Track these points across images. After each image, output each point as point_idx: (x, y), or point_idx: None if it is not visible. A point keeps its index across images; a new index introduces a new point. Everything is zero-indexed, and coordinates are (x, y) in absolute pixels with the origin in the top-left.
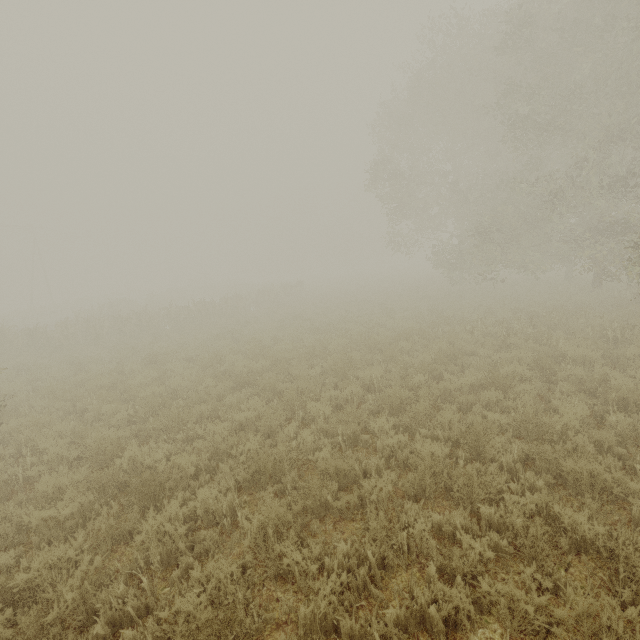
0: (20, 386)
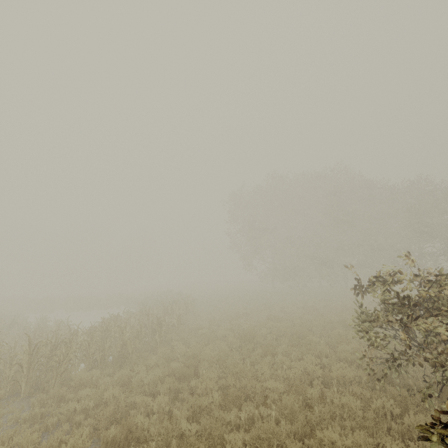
0: (307, 366)
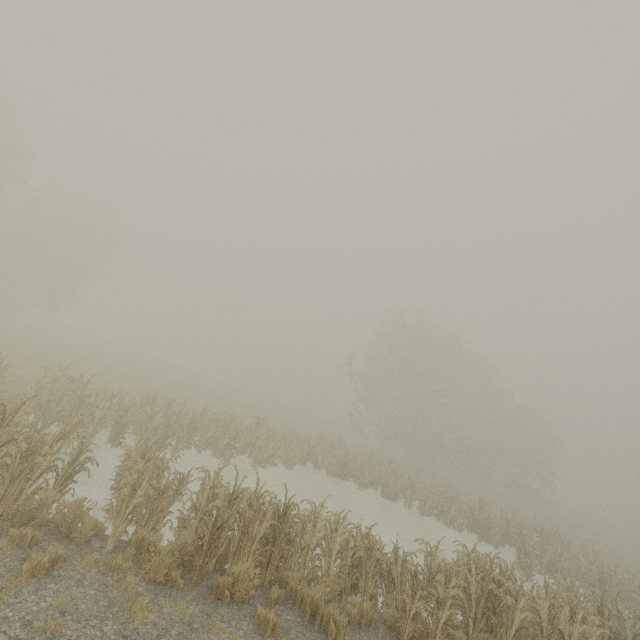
0: None
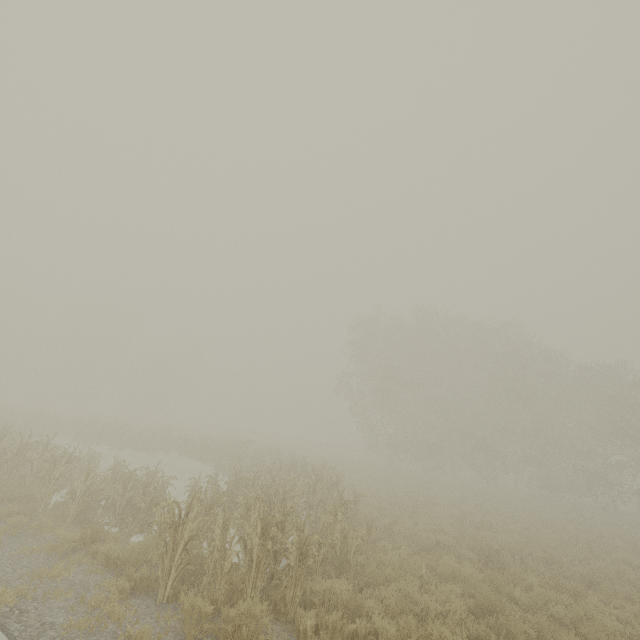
0: None
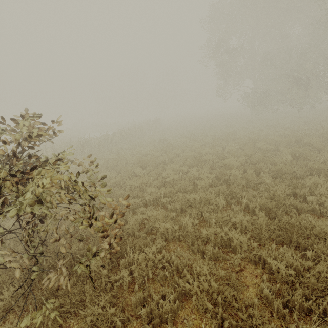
0: None
